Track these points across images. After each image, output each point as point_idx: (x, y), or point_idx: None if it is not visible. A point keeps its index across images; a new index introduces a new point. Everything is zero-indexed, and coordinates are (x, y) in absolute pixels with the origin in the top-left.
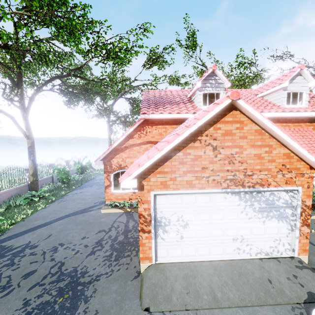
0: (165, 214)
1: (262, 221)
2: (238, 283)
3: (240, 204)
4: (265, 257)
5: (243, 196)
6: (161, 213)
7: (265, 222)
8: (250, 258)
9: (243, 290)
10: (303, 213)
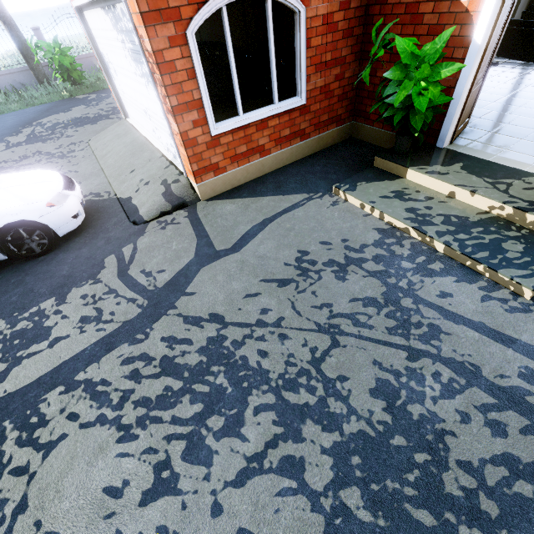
0: (101, 48)
1: (145, 85)
2: (122, 158)
3: (118, 38)
4: (168, 157)
5: (110, 16)
6: (99, 47)
7: (148, 88)
8: (160, 150)
9: (117, 163)
10: (155, 76)
